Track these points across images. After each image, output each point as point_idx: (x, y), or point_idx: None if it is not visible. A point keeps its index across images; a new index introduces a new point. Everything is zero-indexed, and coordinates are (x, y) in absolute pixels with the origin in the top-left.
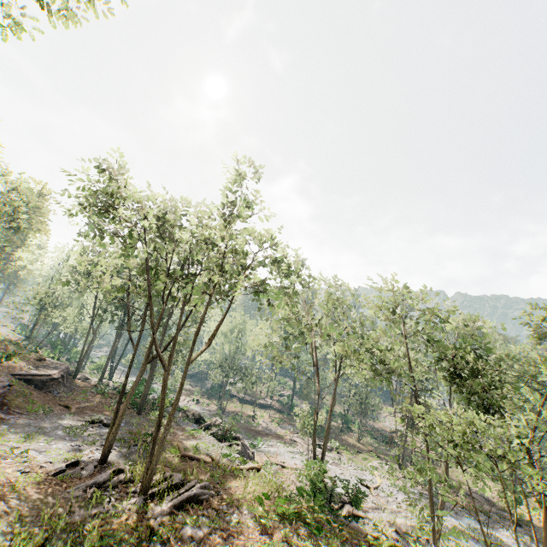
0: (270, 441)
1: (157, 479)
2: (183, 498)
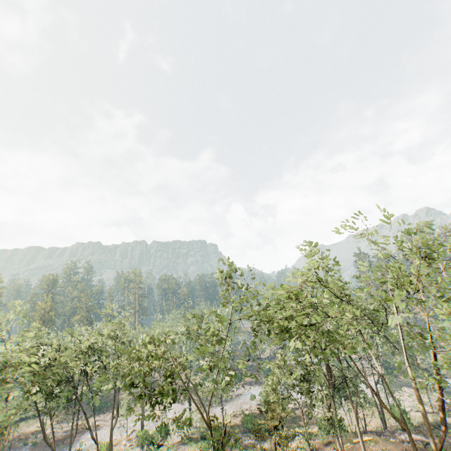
0: (81, 438)
1: None
2: None
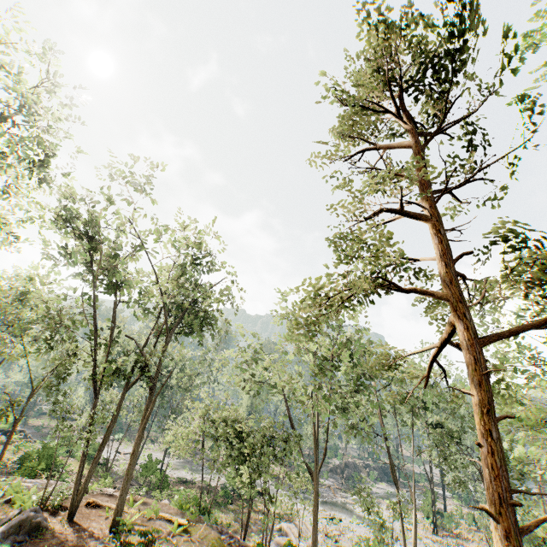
0: None
1: None
2: None
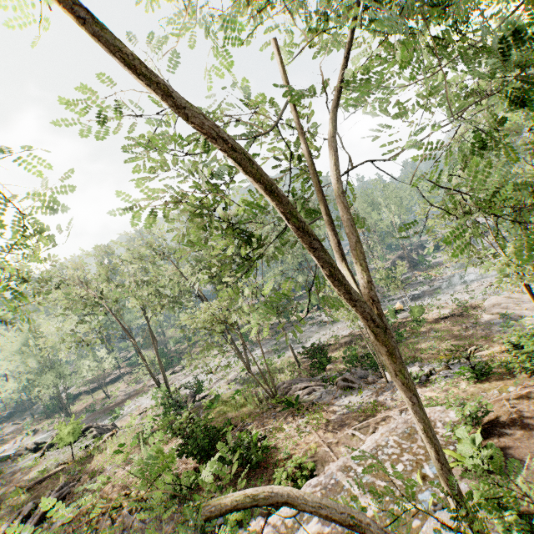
0: (131, 402)
1: (6, 527)
2: (41, 513)
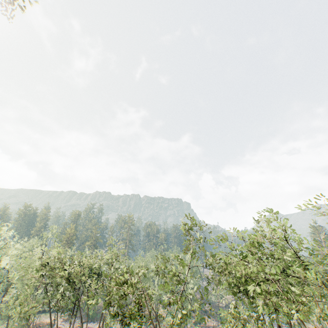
0: None
1: None
2: None
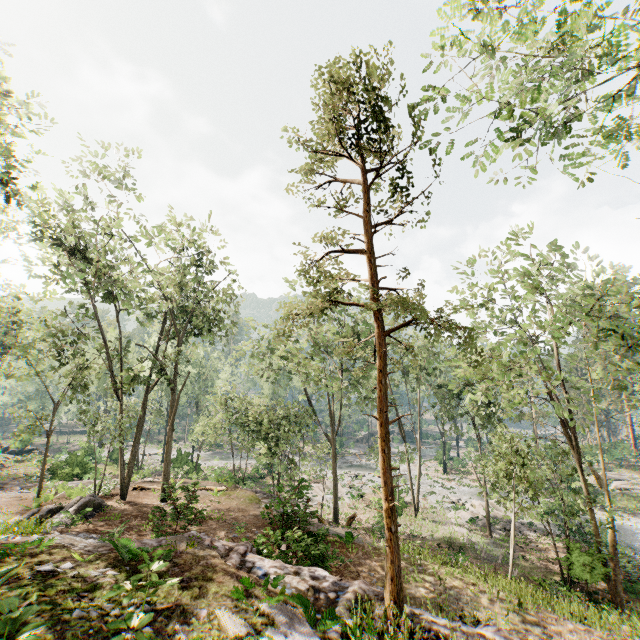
0: None
1: None
2: None
